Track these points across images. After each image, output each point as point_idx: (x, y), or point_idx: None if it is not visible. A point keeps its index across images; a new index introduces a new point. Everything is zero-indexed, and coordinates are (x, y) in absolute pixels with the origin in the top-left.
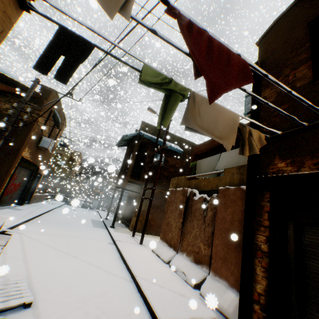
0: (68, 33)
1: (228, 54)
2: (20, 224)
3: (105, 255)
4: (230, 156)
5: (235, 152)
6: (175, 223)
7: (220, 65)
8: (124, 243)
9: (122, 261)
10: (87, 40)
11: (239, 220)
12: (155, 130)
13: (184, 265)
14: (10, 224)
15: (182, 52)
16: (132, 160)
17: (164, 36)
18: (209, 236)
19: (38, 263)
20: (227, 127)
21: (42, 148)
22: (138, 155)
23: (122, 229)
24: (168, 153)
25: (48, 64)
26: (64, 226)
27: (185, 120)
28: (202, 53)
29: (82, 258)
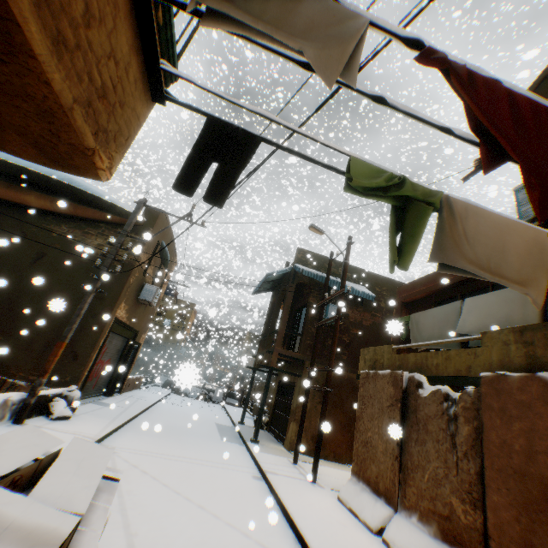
0: (220, 125)
1: (547, 116)
2: (110, 432)
3: (253, 506)
4: (484, 306)
5: (496, 297)
6: (382, 443)
7: (541, 140)
8: (282, 478)
9: (287, 522)
10: (250, 132)
11: (547, 451)
12: (321, 261)
13: (419, 544)
14: (96, 434)
15: (434, 127)
16: (284, 316)
17: (399, 104)
18: (470, 480)
19: (143, 518)
20: (526, 258)
21: (142, 302)
22: (291, 306)
23: (272, 444)
24: (347, 300)
25: (194, 178)
26: (174, 436)
27: (440, 252)
28: (505, 122)
29: (214, 511)
